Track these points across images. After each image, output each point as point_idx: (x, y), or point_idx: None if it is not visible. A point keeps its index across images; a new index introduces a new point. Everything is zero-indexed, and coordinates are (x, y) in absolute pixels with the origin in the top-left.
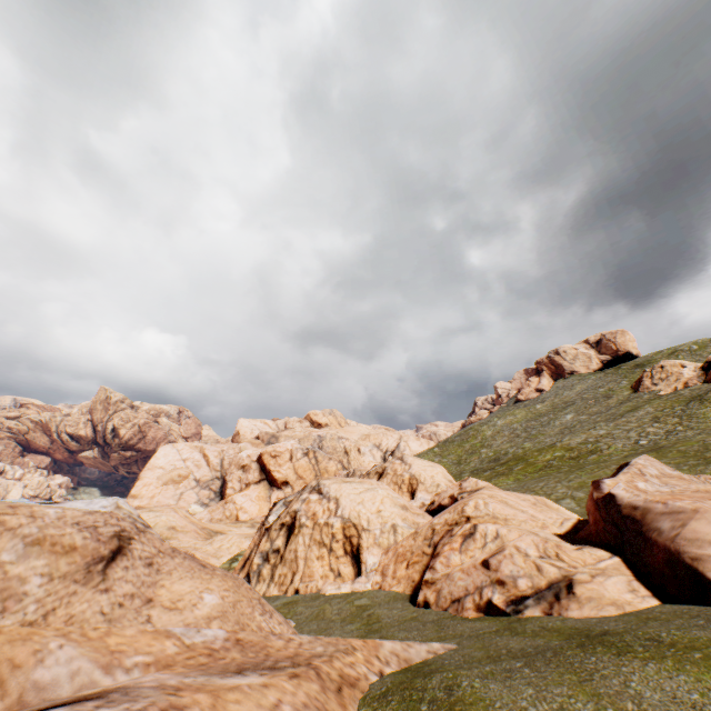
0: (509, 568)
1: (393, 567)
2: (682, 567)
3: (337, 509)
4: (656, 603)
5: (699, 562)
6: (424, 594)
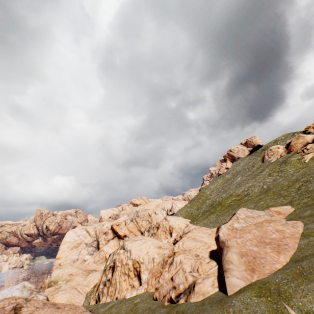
0: (177, 280)
1: (151, 280)
2: (223, 273)
3: (130, 255)
4: (217, 290)
5: (225, 272)
6: (155, 294)
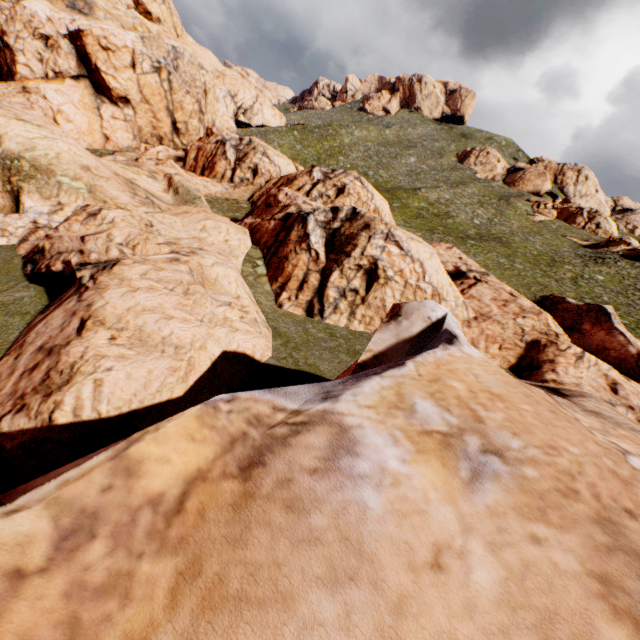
0: (636, 401)
1: (485, 344)
2: None
3: (424, 275)
4: None
5: None
6: None
